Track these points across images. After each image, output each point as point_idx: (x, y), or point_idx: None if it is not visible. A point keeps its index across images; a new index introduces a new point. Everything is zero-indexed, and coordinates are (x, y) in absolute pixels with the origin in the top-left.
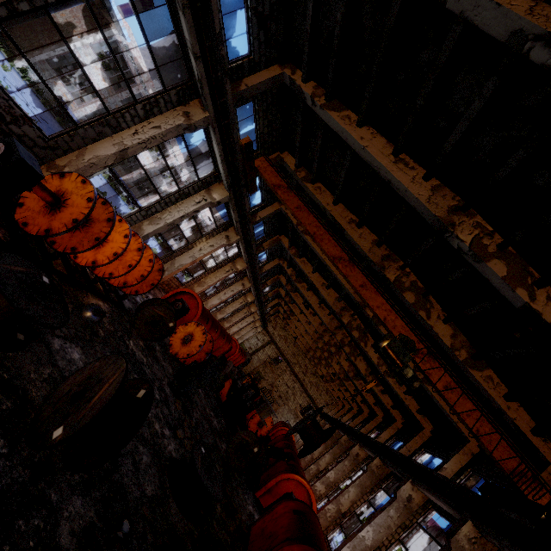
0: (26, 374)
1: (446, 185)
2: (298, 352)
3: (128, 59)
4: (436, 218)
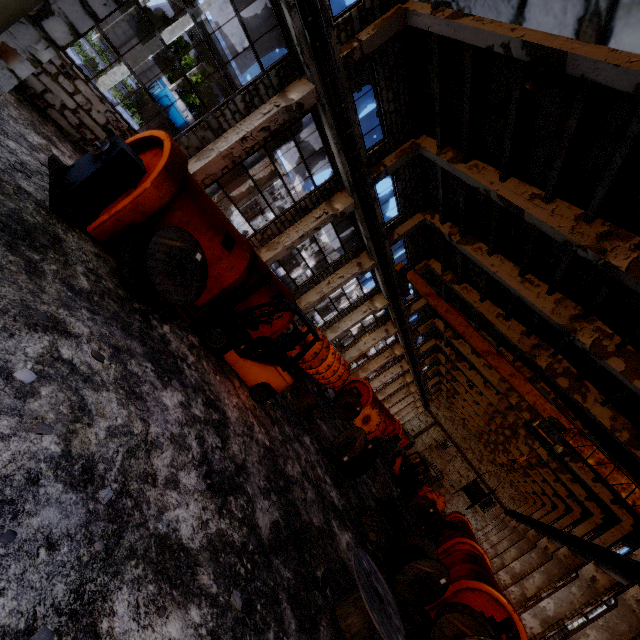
0: (319, 435)
1: (568, 297)
2: (469, 436)
3: (290, 189)
4: (559, 325)
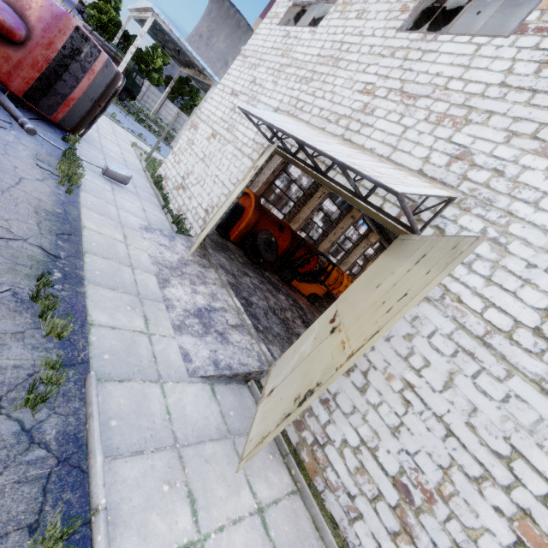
0: None
1: None
2: None
3: (291, 171)
4: None
